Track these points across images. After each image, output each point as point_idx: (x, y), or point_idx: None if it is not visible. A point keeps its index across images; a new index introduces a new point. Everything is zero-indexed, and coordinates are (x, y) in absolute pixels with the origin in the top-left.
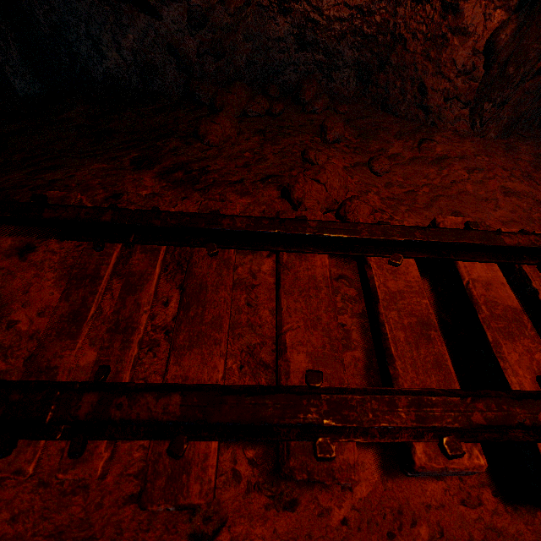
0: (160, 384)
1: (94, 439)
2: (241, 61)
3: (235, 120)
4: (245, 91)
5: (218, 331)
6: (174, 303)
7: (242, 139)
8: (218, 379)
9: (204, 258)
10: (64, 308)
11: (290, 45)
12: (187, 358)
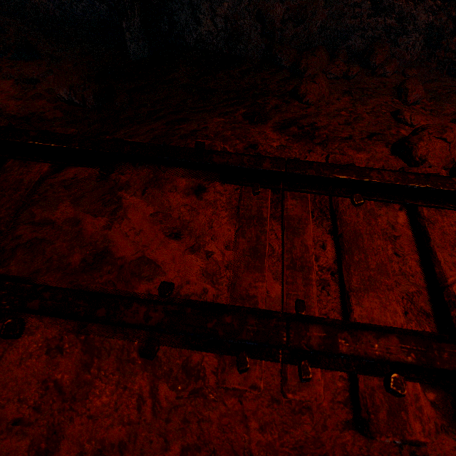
0: (353, 322)
1: (312, 366)
2: (315, 26)
3: (327, 81)
4: (325, 55)
5: (386, 278)
6: (328, 246)
7: (332, 99)
8: (402, 324)
9: (350, 207)
10: (243, 244)
11: (364, 10)
12: (366, 300)
